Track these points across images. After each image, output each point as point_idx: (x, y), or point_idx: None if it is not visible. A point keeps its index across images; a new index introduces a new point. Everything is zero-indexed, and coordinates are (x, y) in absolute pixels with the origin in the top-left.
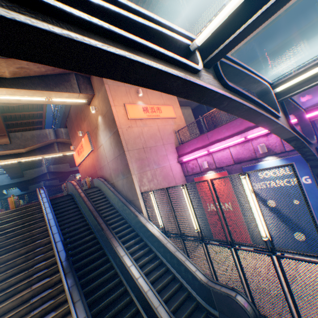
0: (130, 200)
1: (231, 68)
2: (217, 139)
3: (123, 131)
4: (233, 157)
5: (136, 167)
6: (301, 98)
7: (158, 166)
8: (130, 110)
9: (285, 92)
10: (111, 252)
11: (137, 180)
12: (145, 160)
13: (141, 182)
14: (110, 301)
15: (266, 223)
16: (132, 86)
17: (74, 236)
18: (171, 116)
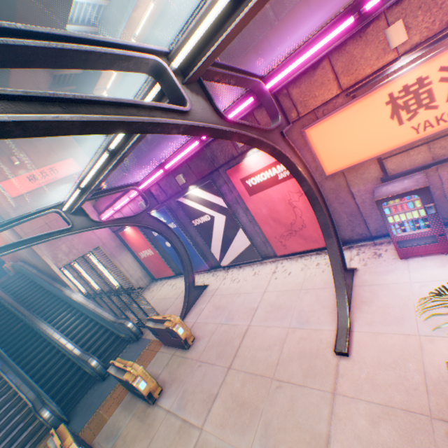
0: (56, 277)
1: None
2: (117, 198)
3: (11, 216)
4: (134, 212)
5: (45, 246)
6: (146, 165)
7: (74, 235)
8: (11, 188)
9: (73, 207)
10: (40, 330)
11: (51, 259)
12: None
13: (57, 259)
14: (47, 361)
15: (115, 277)
16: (1, 155)
17: (3, 330)
18: (75, 171)
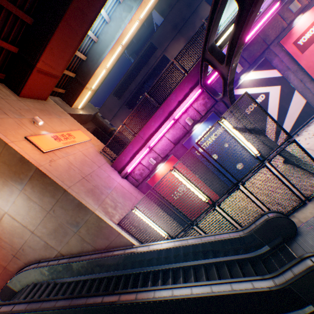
0: (105, 248)
1: (227, 1)
2: (151, 134)
3: (47, 168)
4: (172, 141)
5: (92, 200)
6: (193, 78)
7: (110, 189)
8: (39, 142)
9: (219, 48)
10: None
11: (103, 214)
12: (94, 189)
13: (108, 213)
14: None
15: (251, 144)
16: (21, 117)
17: None
18: (86, 138)
